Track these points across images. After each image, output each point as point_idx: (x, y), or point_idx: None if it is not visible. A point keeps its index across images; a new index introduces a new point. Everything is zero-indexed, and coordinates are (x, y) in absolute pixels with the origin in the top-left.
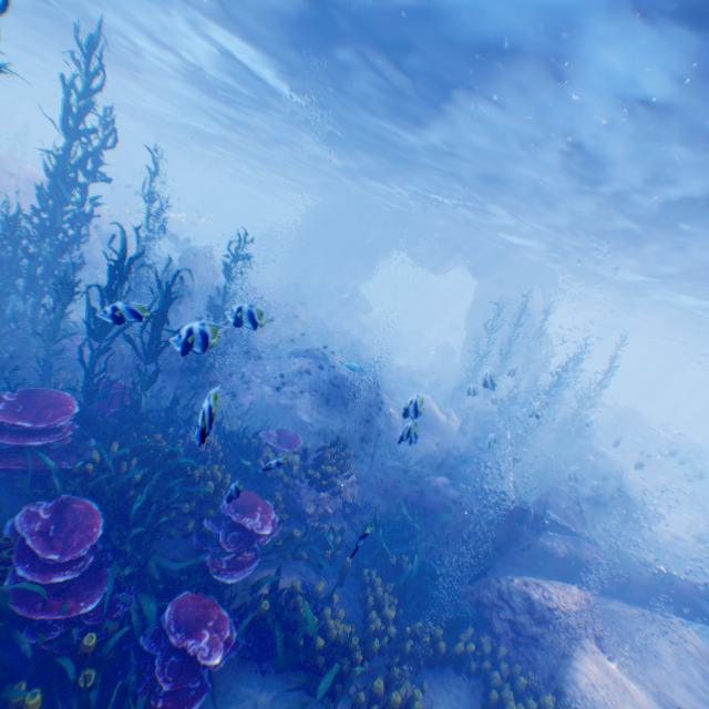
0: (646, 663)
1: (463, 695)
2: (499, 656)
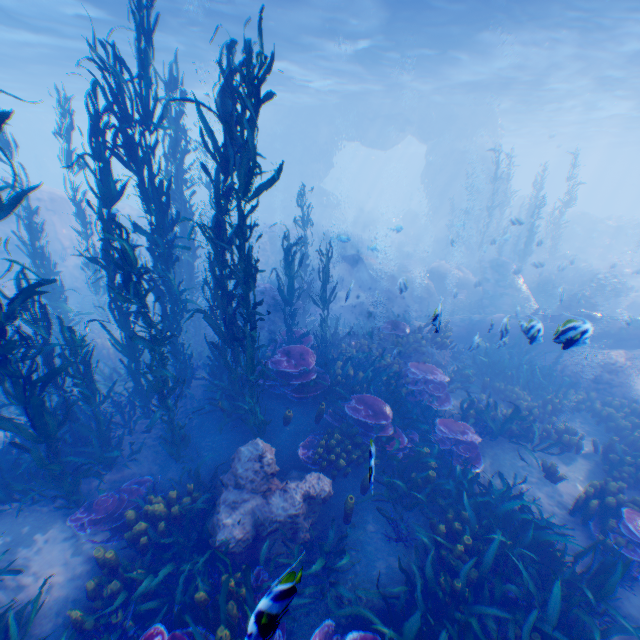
0: None
1: (582, 421)
2: (590, 398)
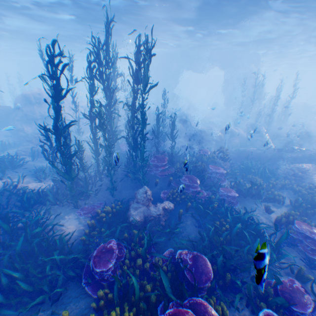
0: None
1: (286, 192)
2: (292, 183)
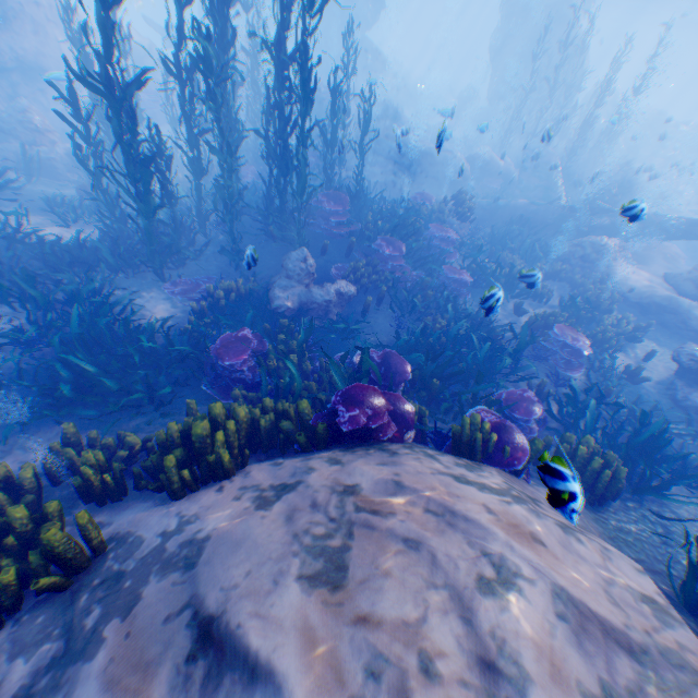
0: (647, 266)
1: (560, 289)
2: (574, 274)
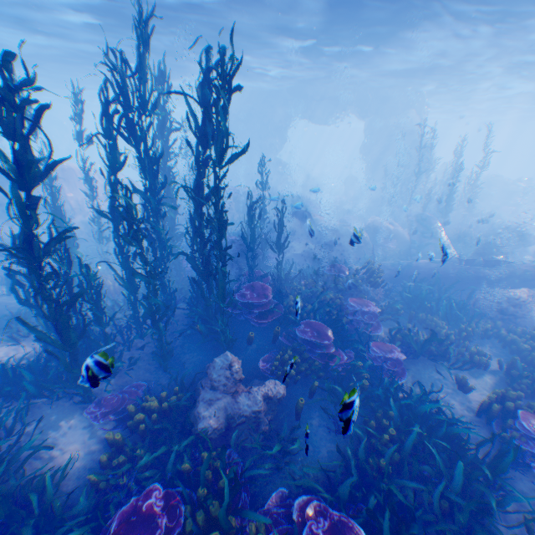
0: None
1: (490, 345)
2: (497, 326)
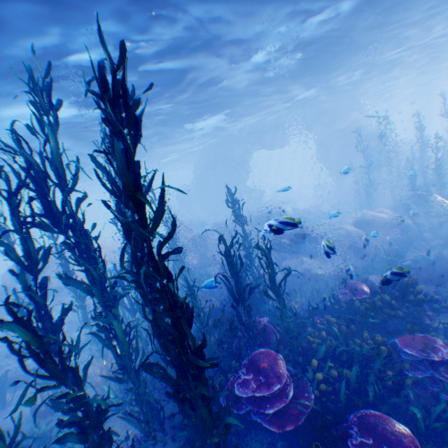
0: None
1: None
2: None
